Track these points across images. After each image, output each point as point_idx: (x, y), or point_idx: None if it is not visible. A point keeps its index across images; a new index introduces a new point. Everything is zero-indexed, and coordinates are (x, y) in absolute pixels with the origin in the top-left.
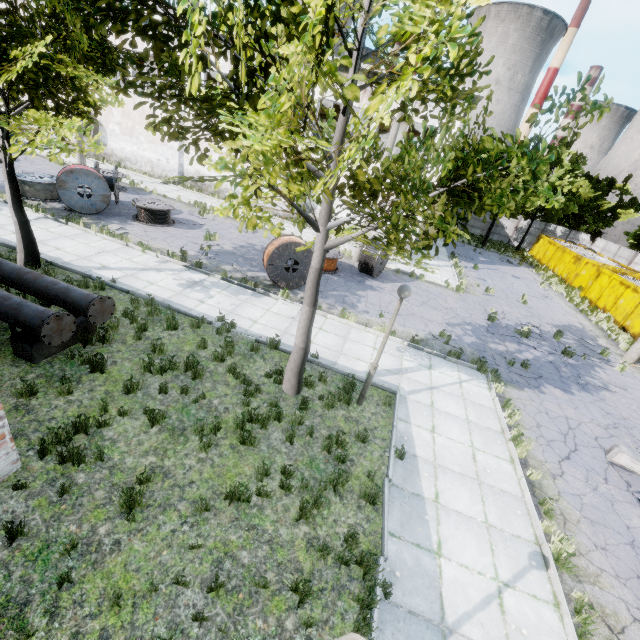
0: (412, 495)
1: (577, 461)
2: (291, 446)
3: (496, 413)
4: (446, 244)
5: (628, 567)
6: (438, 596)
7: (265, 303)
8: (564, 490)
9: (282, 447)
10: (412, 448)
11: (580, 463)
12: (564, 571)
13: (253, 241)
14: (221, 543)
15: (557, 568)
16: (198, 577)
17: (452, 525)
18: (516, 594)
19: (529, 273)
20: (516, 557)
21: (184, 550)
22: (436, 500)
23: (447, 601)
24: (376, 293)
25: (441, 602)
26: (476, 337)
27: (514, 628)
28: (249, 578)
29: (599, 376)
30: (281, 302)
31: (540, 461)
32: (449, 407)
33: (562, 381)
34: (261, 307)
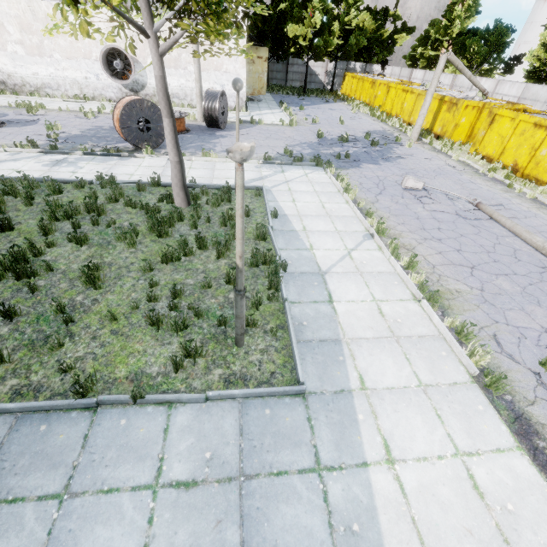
0: (289, 231)
1: (386, 194)
2: (197, 231)
3: (333, 184)
4: (253, 24)
5: (416, 227)
6: (315, 263)
7: (134, 162)
8: (379, 207)
9: (191, 232)
10: (282, 212)
11: (387, 194)
12: (383, 237)
13: (98, 124)
14: (170, 281)
15: (379, 237)
16: (163, 297)
17: (317, 237)
18: (358, 251)
19: (343, 106)
20: (356, 239)
21: (146, 290)
22: (304, 230)
23: (321, 264)
24: (227, 139)
25: (318, 265)
26: (311, 149)
27: (359, 263)
28: (197, 283)
29: (396, 152)
30: (148, 158)
31: (364, 199)
32: (301, 188)
33: (373, 160)
34: (132, 165)
